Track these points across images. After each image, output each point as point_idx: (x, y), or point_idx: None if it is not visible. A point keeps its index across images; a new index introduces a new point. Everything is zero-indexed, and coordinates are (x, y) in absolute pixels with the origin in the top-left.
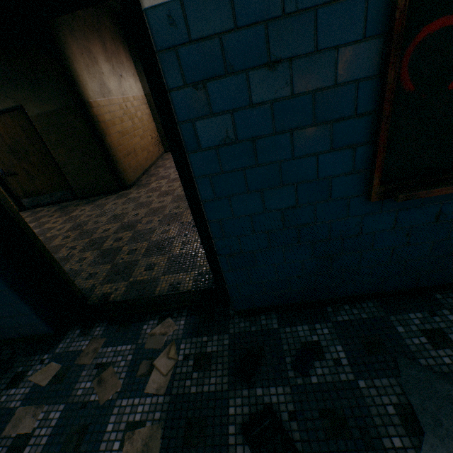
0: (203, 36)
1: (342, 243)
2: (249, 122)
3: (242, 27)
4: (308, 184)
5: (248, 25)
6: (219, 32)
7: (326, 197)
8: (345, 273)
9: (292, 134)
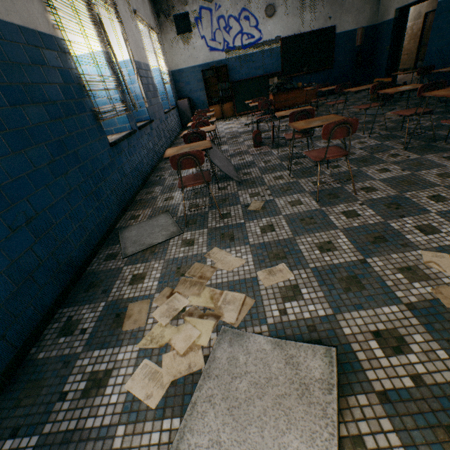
0: (442, 6)
1: (448, 62)
2: (442, 24)
3: (448, 5)
4: (446, 41)
5: (449, 4)
6: (444, 6)
7: (449, 45)
8: (445, 74)
9: (448, 27)
